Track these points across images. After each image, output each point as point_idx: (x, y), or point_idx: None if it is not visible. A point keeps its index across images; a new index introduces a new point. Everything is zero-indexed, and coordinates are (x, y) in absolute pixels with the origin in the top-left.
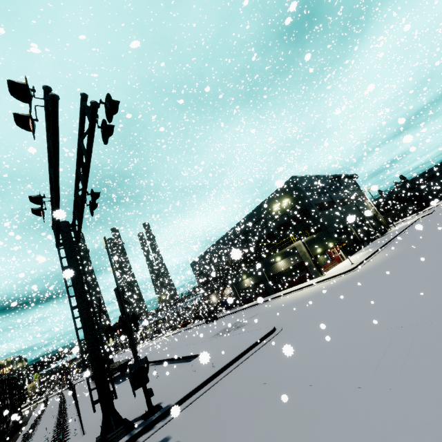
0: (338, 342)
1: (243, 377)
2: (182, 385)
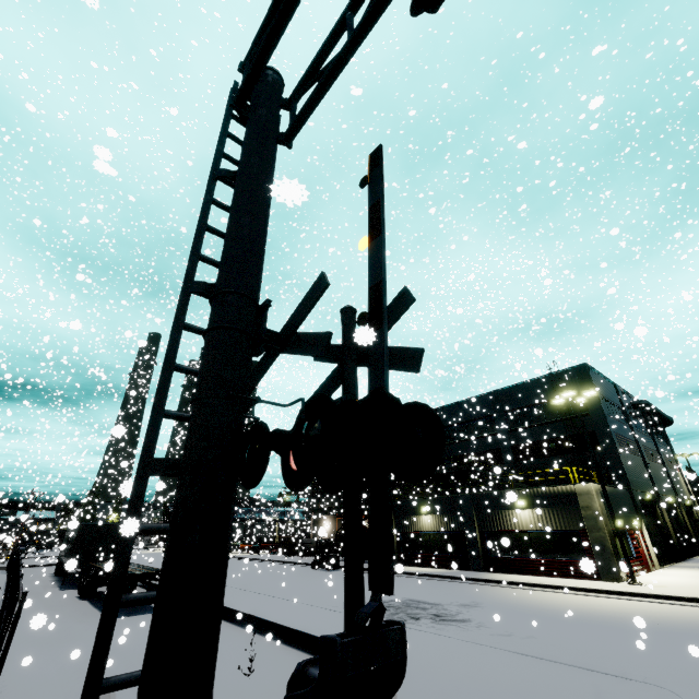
0: None
1: None
2: None
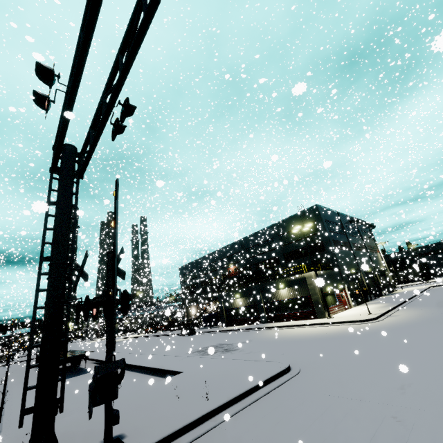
0: (437, 424)
1: (262, 433)
2: (158, 414)
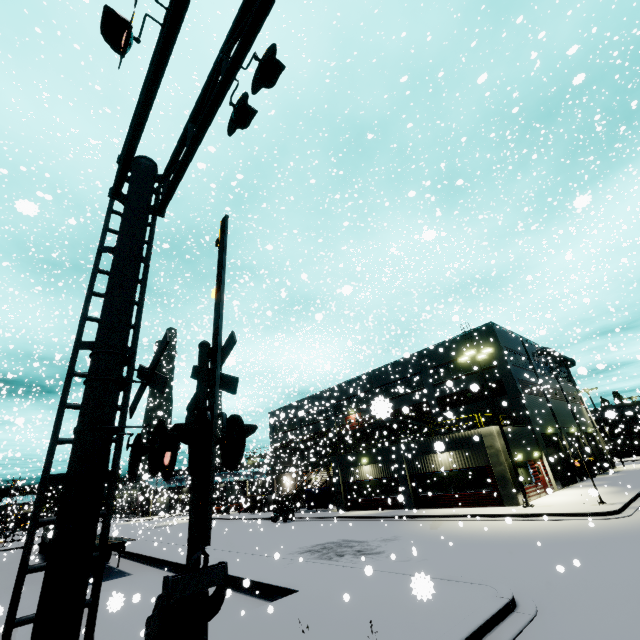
0: None
1: None
2: None
